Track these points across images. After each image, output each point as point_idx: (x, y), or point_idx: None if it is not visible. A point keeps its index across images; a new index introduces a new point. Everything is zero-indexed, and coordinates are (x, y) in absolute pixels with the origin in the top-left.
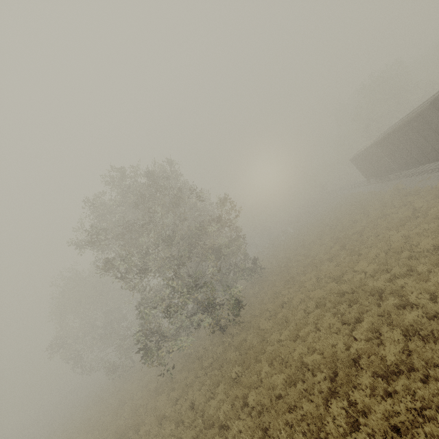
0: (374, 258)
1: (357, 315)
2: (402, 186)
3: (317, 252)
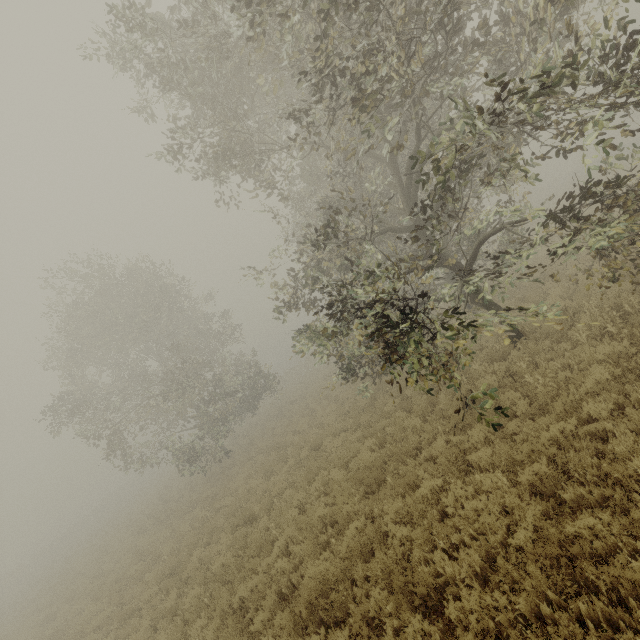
0: None
1: None
2: None
3: None
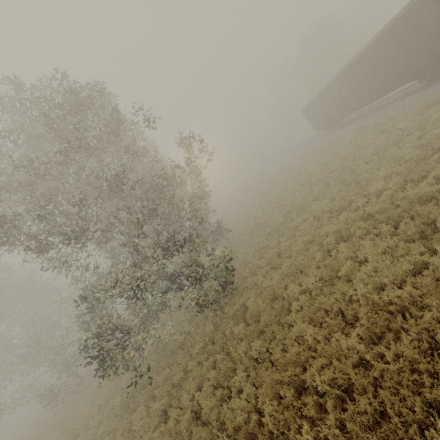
0: (384, 177)
1: (420, 228)
2: (364, 123)
3: (291, 201)
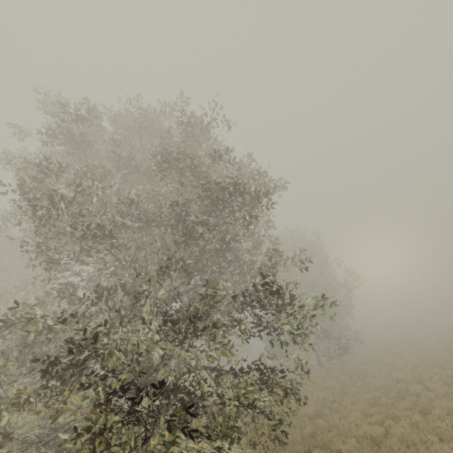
0: None
1: (443, 372)
2: None
3: (421, 347)
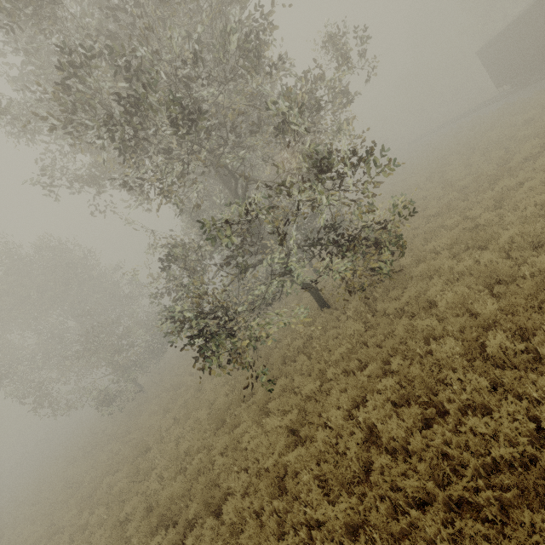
0: None
1: None
2: None
3: (464, 176)
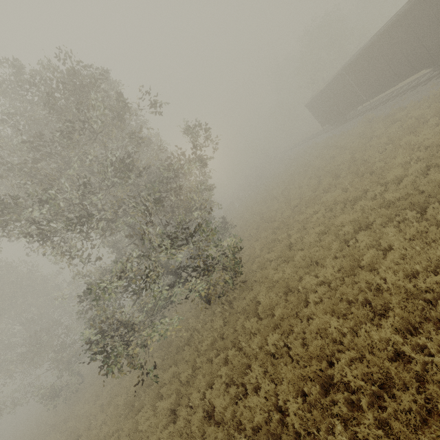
0: (402, 165)
1: None
2: (372, 115)
3: (298, 195)
